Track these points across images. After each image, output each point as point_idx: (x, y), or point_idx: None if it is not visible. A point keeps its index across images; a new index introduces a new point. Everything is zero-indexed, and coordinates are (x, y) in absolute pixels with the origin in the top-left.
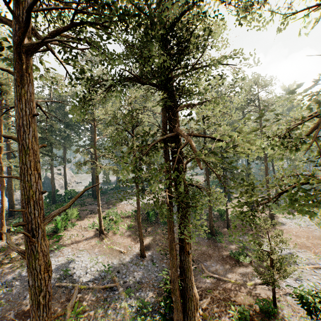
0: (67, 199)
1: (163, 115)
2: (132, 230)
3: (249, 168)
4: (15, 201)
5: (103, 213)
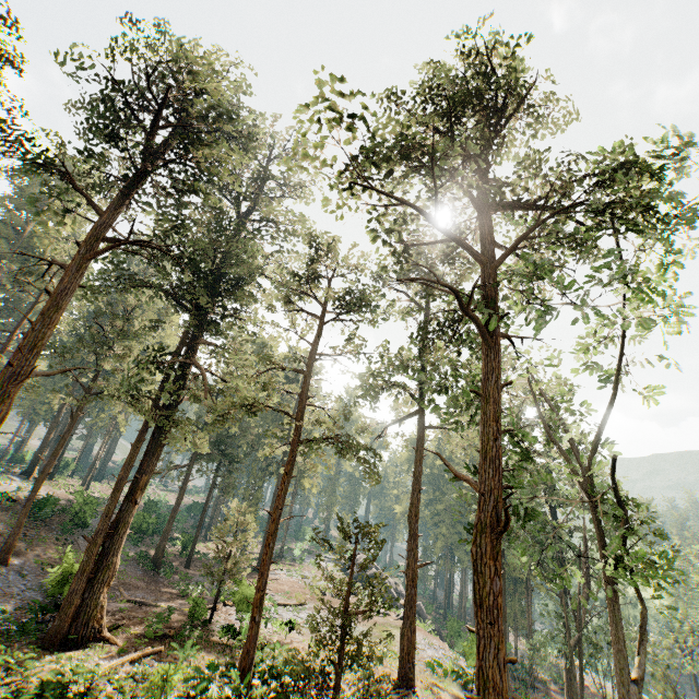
0: None
1: (184, 341)
2: None
3: (260, 478)
4: None
5: None
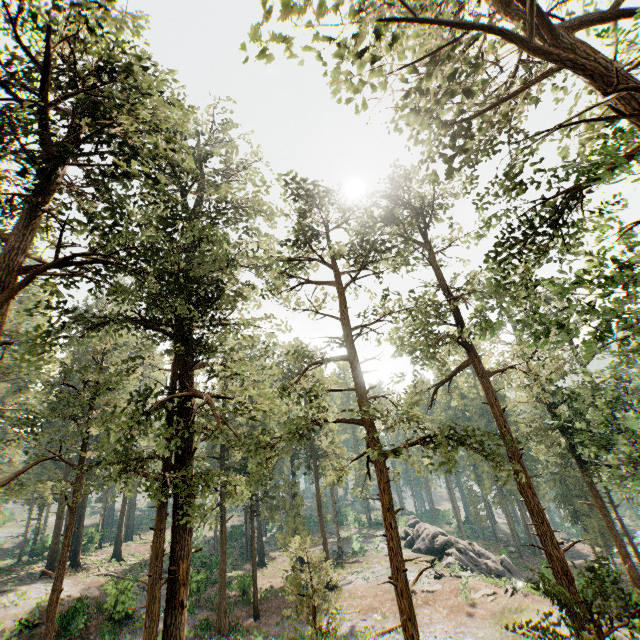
0: None
1: (173, 371)
2: None
3: (294, 483)
4: None
5: None
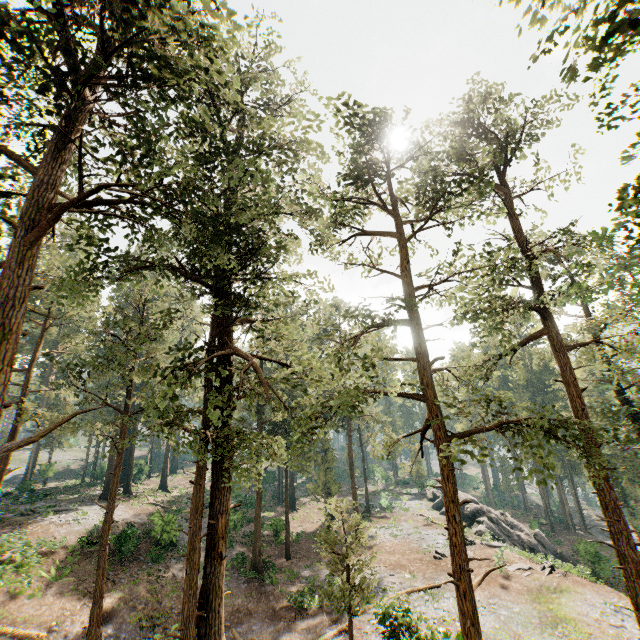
0: None
1: (212, 325)
2: (67, 582)
3: (326, 439)
4: None
5: None
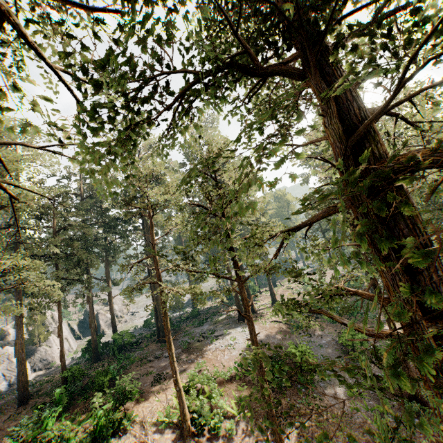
0: (117, 352)
1: (335, 133)
2: (247, 415)
3: None
4: (39, 363)
5: (181, 377)
